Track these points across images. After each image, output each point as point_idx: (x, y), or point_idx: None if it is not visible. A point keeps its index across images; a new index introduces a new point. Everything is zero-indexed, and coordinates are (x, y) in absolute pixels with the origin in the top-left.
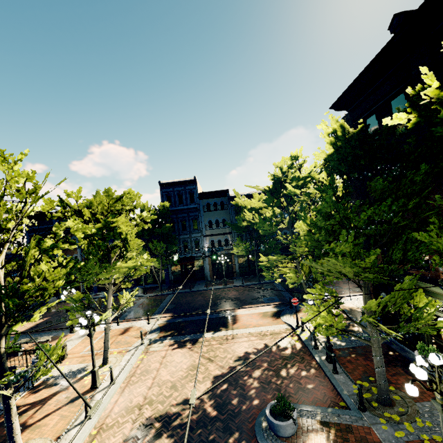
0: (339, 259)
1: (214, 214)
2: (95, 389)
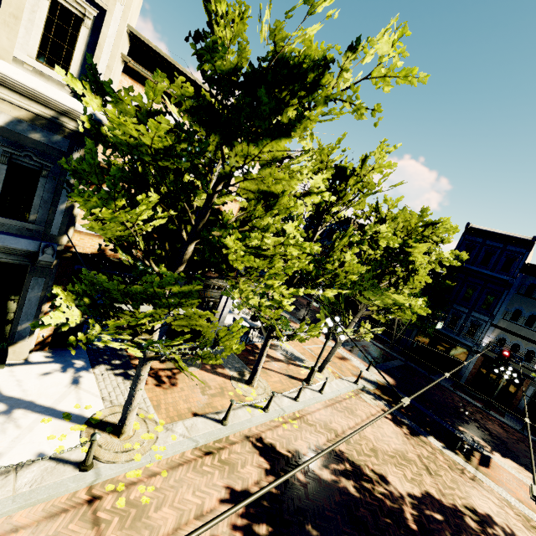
0: None
1: (535, 305)
2: (306, 383)
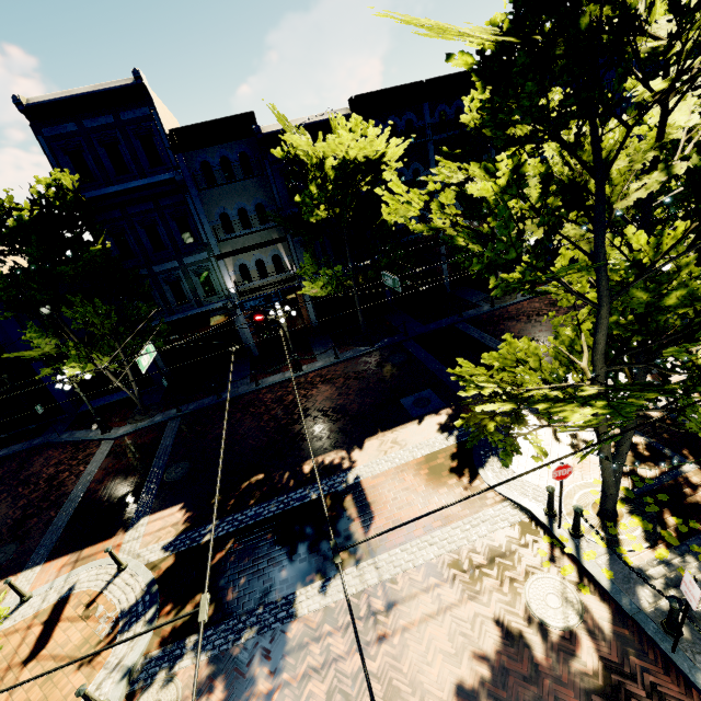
0: None
1: (231, 193)
2: None
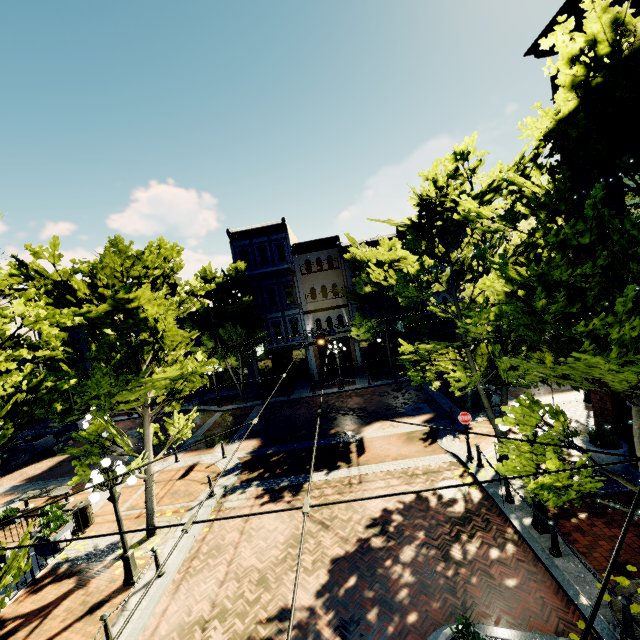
0: (611, 355)
1: (319, 277)
2: (131, 586)
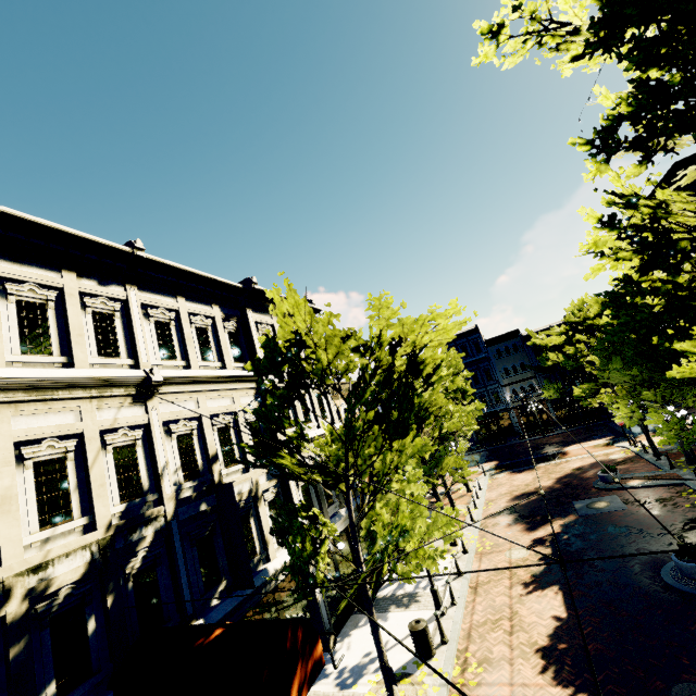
0: (616, 373)
1: (508, 359)
2: (470, 493)
